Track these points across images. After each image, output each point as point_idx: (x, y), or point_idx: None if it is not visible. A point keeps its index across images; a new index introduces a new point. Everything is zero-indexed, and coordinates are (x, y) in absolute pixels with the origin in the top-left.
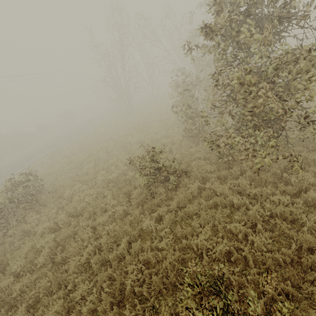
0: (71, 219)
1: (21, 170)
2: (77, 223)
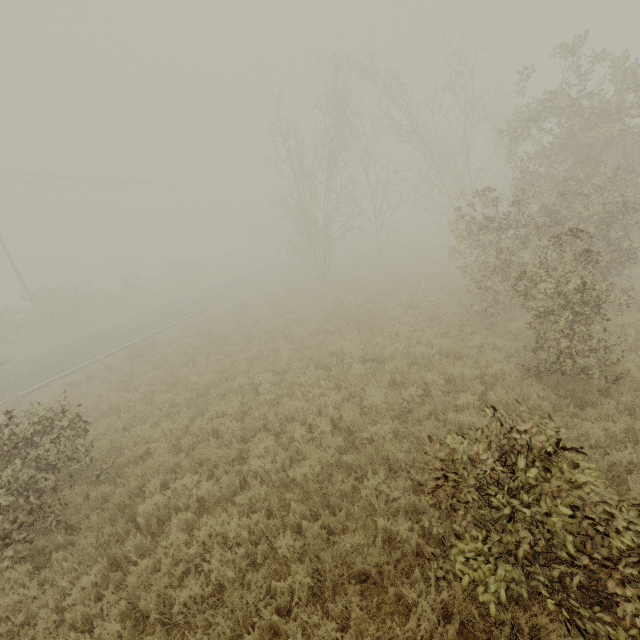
0: None
1: (58, 377)
2: None
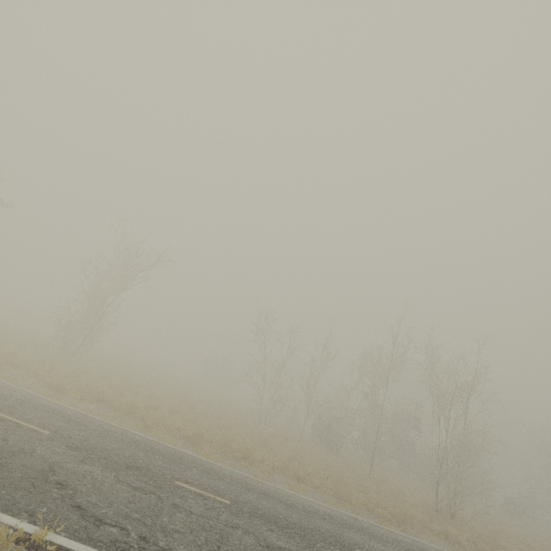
0: None
1: None
2: None
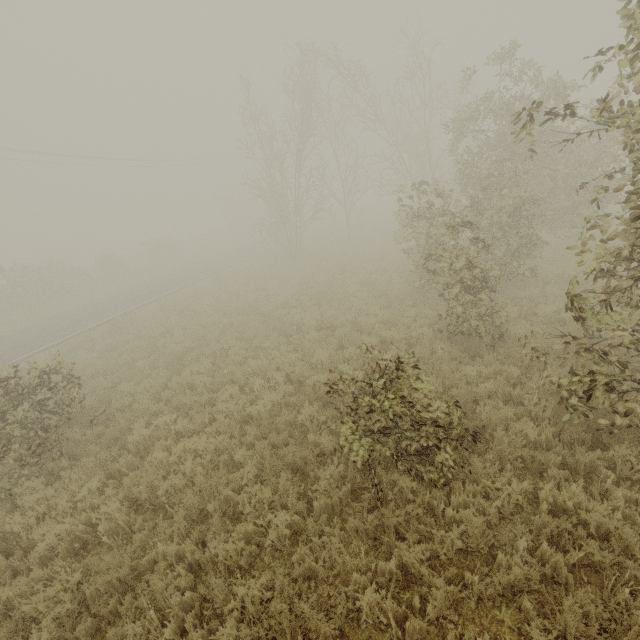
0: (135, 519)
1: (43, 349)
2: (150, 535)
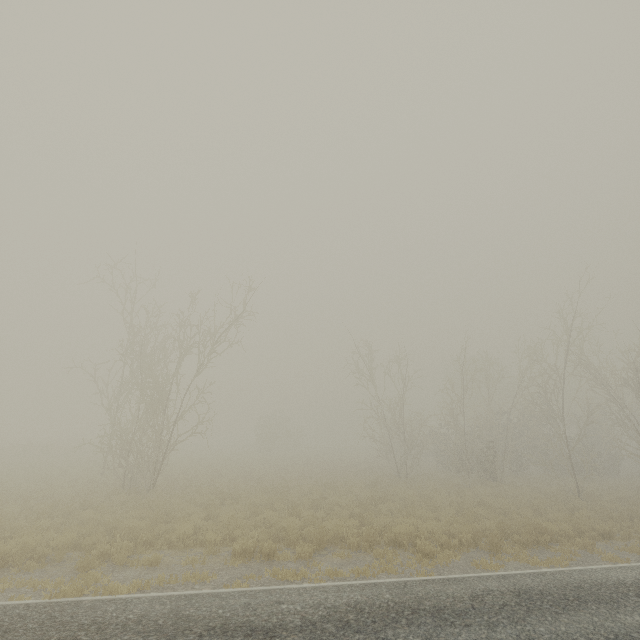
0: None
1: None
2: None
